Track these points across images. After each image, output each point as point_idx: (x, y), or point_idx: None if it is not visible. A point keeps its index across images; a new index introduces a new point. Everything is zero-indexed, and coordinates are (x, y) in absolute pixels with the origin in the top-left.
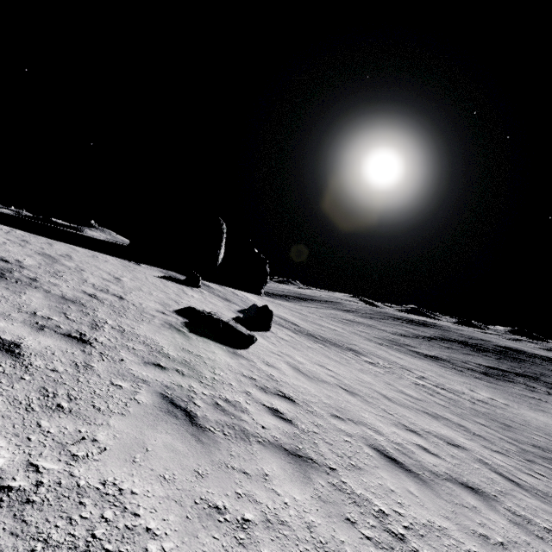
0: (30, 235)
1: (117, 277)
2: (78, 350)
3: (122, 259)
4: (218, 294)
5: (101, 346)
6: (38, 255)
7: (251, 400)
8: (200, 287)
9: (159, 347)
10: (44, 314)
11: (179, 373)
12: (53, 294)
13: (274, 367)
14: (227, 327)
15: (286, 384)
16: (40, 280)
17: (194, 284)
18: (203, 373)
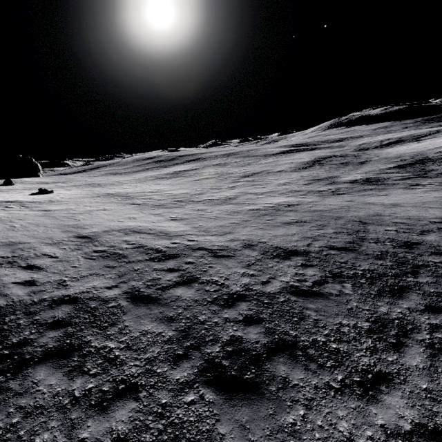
0: None
1: None
2: None
3: None
4: None
5: None
6: None
7: None
8: None
9: None
10: None
11: None
12: None
13: None
14: None
15: None
16: None
17: None
18: None
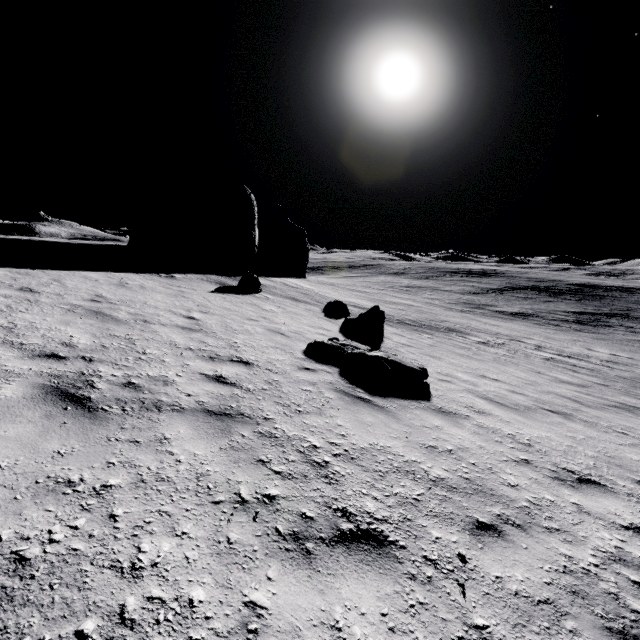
0: (20, 273)
1: (187, 315)
2: (409, 584)
3: (148, 273)
4: (279, 294)
5: (397, 532)
6: (72, 315)
7: (609, 528)
8: (261, 291)
9: (414, 466)
10: (251, 489)
11: (516, 528)
12: (191, 411)
13: (486, 414)
14: (392, 366)
15: (538, 444)
16: (139, 383)
17: (254, 289)
18: (511, 496)
